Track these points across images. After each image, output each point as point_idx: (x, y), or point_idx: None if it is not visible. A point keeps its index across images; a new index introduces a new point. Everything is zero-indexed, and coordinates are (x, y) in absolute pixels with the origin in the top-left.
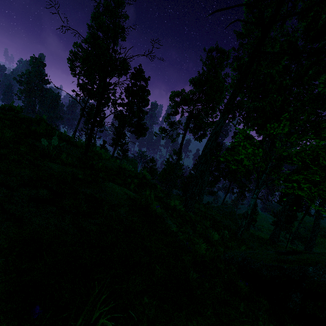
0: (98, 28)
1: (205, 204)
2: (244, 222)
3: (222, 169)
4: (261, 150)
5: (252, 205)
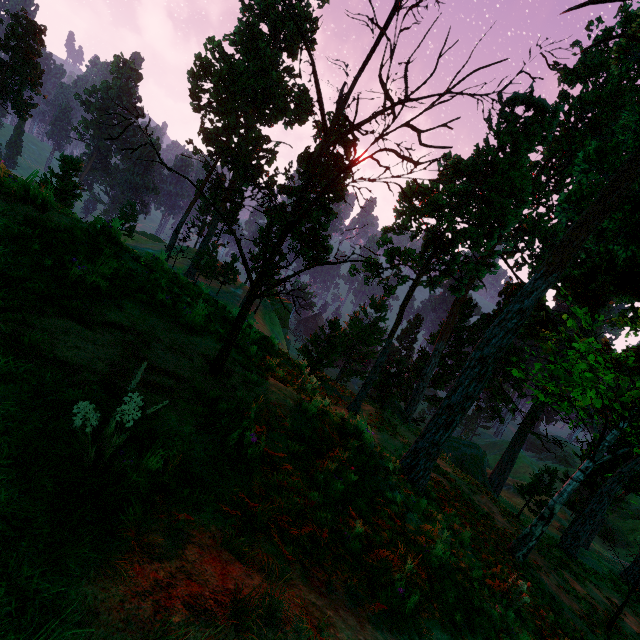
0: (262, 14)
1: (416, 420)
2: (539, 530)
3: (465, 357)
4: (639, 382)
5: (569, 494)
